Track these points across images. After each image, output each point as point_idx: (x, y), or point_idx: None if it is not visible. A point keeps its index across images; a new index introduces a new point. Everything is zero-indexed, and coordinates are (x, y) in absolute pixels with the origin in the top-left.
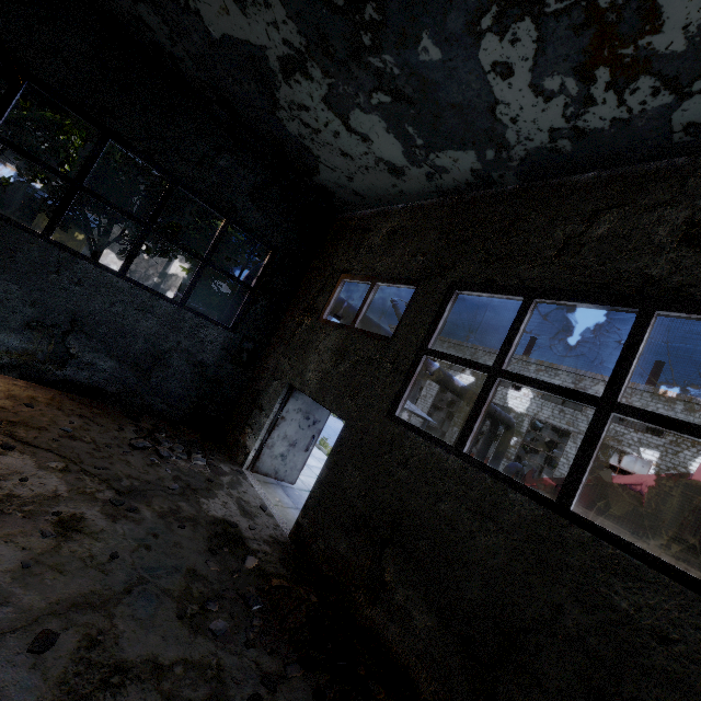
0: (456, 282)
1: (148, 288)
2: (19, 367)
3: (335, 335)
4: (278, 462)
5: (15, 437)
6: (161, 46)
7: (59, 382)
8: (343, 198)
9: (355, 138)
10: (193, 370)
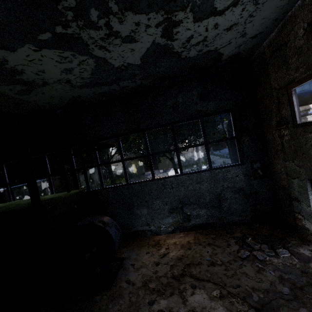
0: None
1: (193, 172)
2: (177, 228)
3: None
4: None
5: (193, 276)
6: (134, 87)
7: (192, 227)
8: (247, 49)
9: (228, 12)
10: (238, 194)
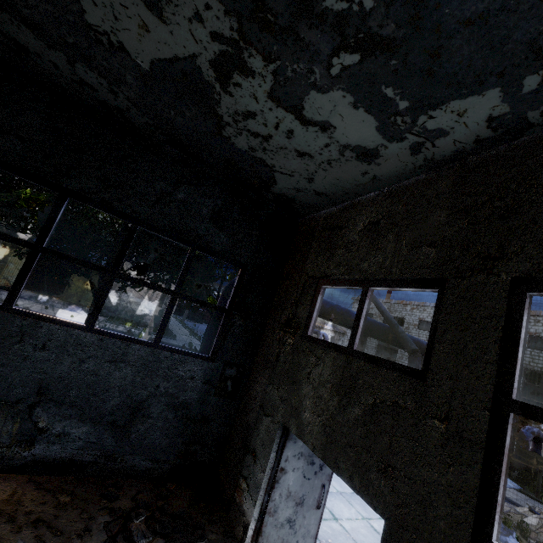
0: (520, 277)
1: (118, 335)
2: None
3: (330, 360)
4: (286, 532)
5: None
6: (107, 103)
7: (28, 465)
8: (304, 202)
9: (312, 131)
10: (175, 414)
